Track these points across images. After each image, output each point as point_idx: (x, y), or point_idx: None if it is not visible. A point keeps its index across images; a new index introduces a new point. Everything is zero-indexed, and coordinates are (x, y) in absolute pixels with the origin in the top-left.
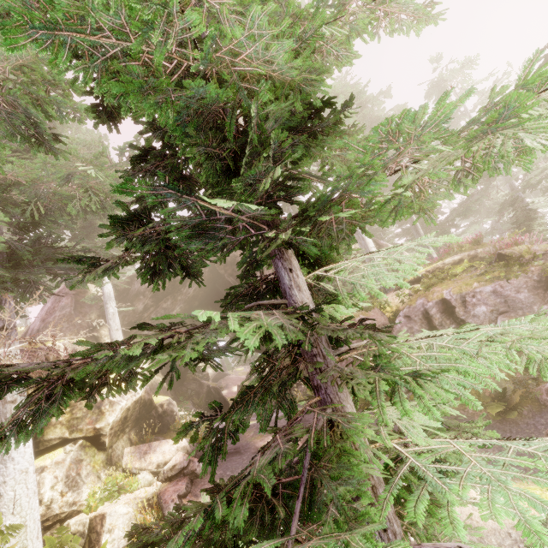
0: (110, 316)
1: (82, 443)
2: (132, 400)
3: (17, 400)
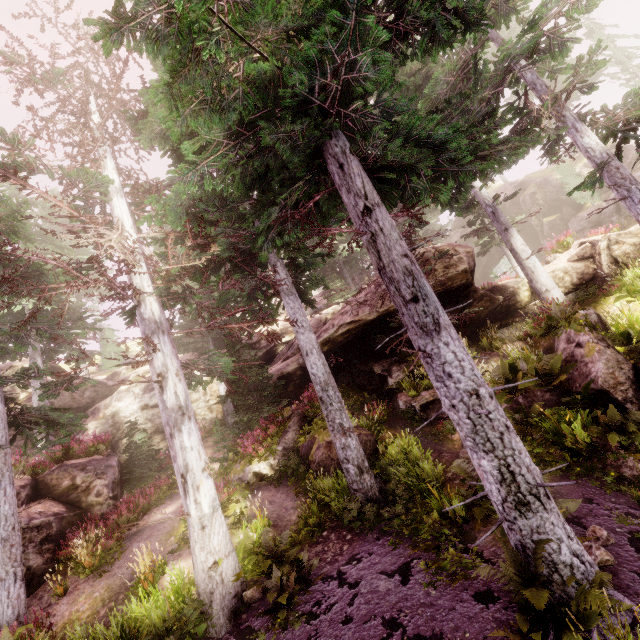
0: None
1: None
2: None
3: None
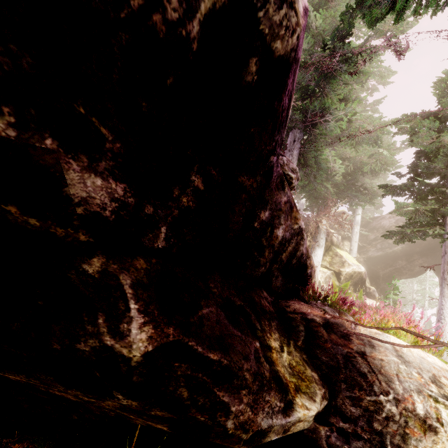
0: (354, 233)
1: (332, 272)
2: (358, 269)
3: (322, 238)
